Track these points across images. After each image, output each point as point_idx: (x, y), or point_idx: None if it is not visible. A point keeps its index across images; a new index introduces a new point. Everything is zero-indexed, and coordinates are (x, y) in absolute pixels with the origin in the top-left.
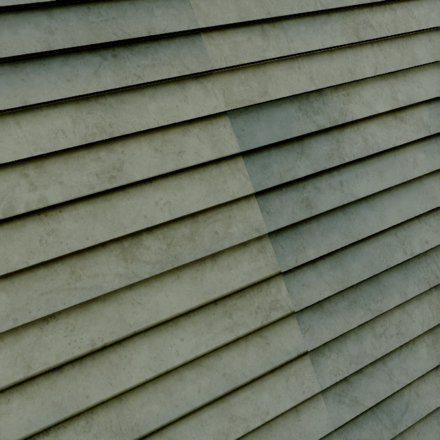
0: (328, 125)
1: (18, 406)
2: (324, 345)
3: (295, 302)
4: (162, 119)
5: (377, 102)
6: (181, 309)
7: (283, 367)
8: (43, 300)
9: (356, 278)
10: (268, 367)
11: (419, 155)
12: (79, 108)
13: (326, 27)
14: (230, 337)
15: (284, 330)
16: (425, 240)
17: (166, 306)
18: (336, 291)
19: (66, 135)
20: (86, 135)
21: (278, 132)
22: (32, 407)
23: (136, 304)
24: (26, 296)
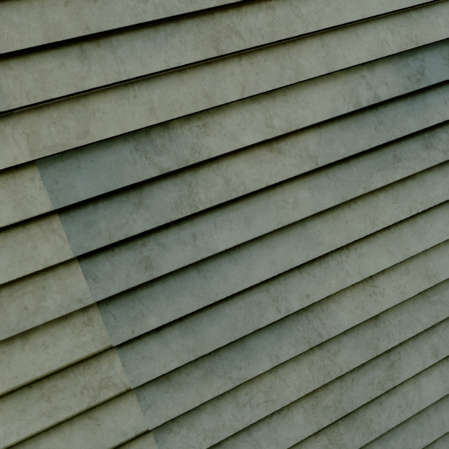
0: (175, 167)
1: None
2: (172, 420)
3: (132, 377)
4: None
5: (245, 132)
6: None
7: (120, 448)
8: None
9: (212, 344)
10: None
11: (302, 193)
12: None
13: (173, 40)
14: (48, 422)
15: (120, 408)
16: (307, 294)
17: None
18: (186, 361)
19: None
20: None
21: (106, 181)
22: None
23: None
24: None
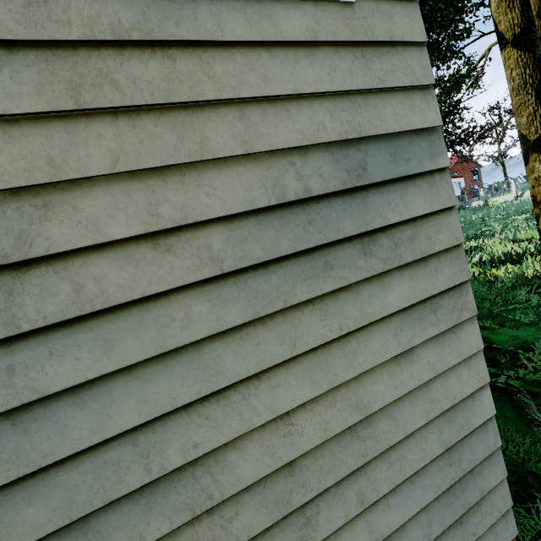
0: None
1: None
2: None
3: None
4: None
5: (114, 220)
6: None
7: None
8: None
9: (29, 534)
10: None
11: (197, 306)
12: None
13: None
14: None
15: None
16: (194, 444)
17: None
18: None
19: None
20: None
21: None
22: None
23: None
24: None
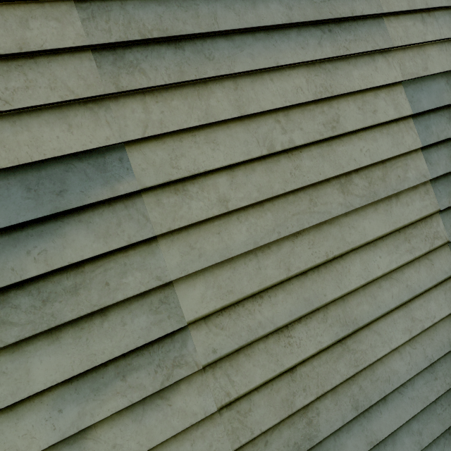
0: None
1: (282, 299)
2: None
3: (449, 234)
4: (363, 84)
5: None
6: (380, 233)
7: (442, 284)
8: (295, 219)
9: None
10: (434, 282)
11: None
12: (309, 71)
13: None
14: (410, 257)
15: (442, 255)
16: None
17: (370, 231)
18: None
19: (303, 92)
20: (315, 92)
21: (435, 100)
22: (291, 300)
23: (351, 227)
24: (283, 216)
